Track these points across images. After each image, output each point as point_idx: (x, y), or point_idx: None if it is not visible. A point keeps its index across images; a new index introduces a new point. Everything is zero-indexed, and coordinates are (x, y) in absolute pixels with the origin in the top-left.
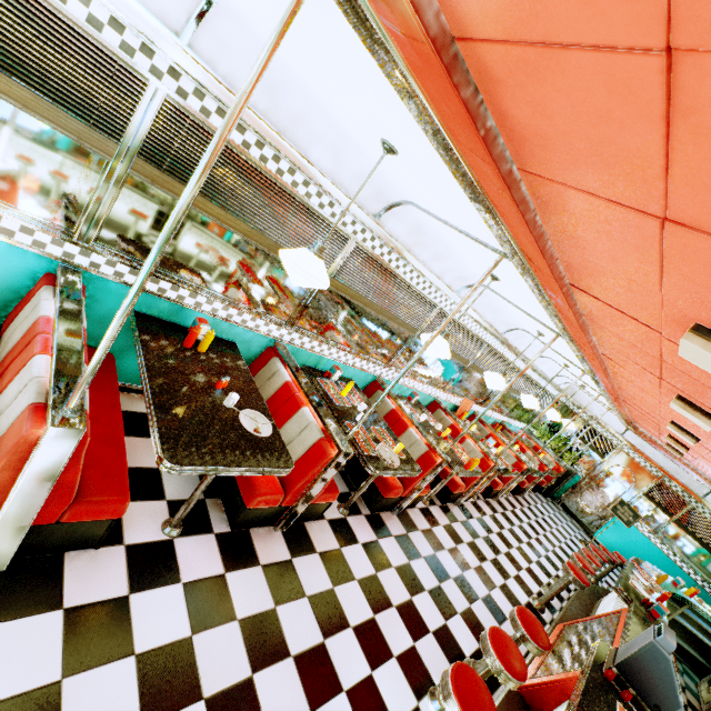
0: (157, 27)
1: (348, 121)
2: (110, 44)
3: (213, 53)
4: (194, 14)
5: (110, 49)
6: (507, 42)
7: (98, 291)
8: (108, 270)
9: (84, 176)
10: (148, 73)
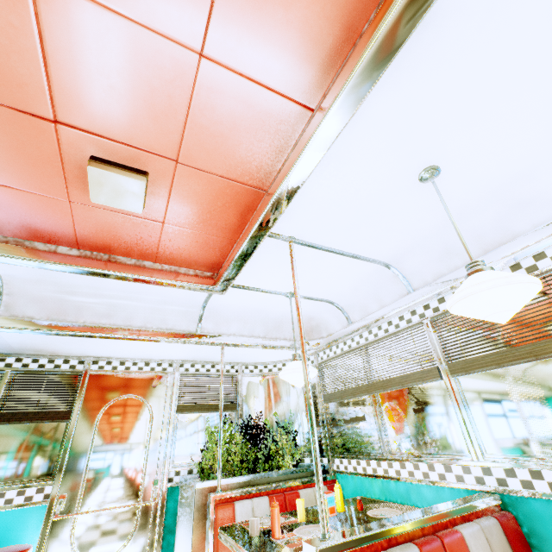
0: (400, 301)
1: (451, 201)
2: (403, 327)
3: (421, 280)
4: (401, 280)
5: (404, 328)
6: (239, 182)
7: (531, 520)
8: (514, 483)
9: (445, 402)
10: (419, 320)
